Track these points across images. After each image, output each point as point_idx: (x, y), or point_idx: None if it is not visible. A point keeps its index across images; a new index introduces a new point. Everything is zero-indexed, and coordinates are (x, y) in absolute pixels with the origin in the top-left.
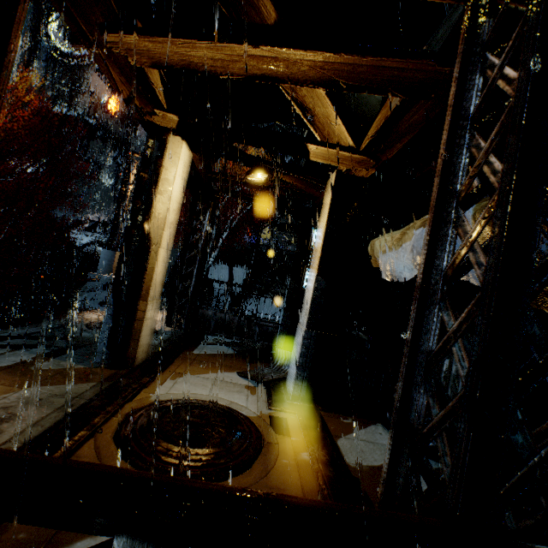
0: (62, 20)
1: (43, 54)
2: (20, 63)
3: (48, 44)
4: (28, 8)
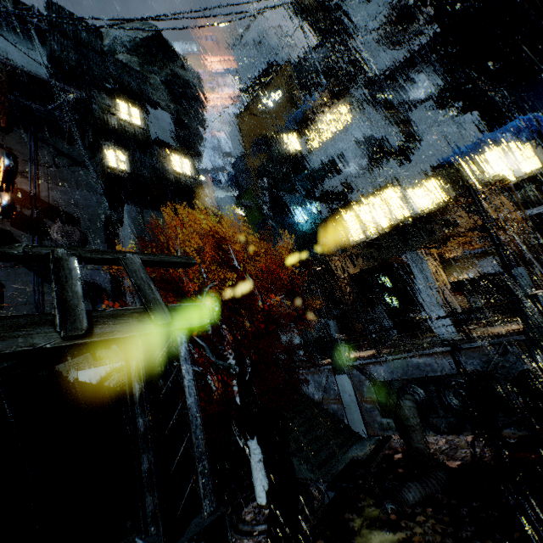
0: None
1: None
2: None
3: None
4: None
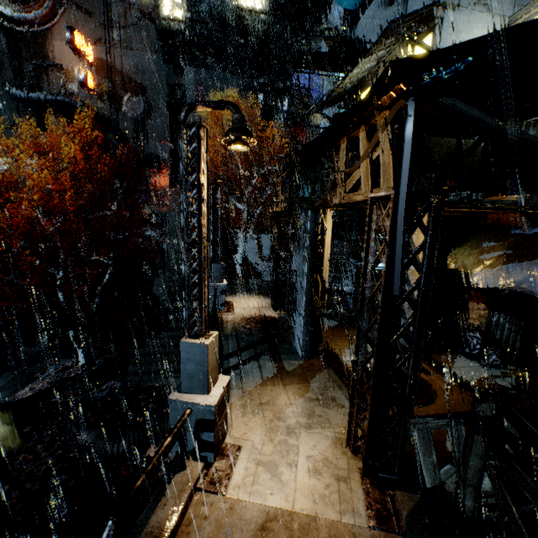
0: None
1: None
2: None
3: None
4: None
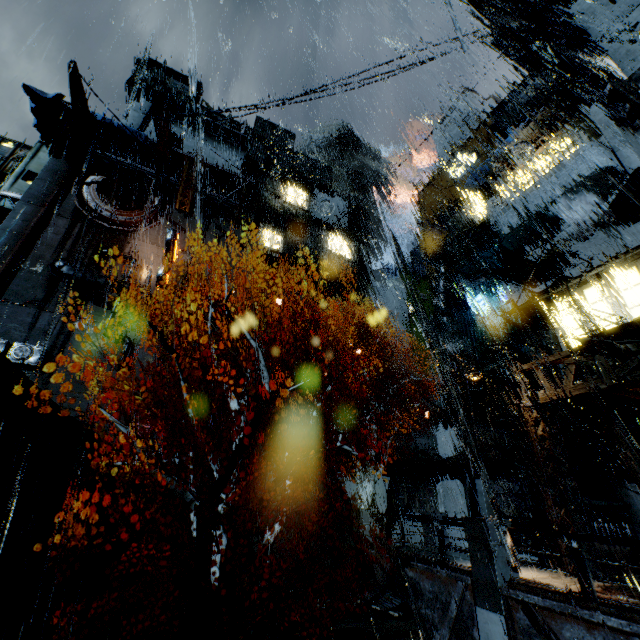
0: (103, 183)
1: (68, 211)
2: (33, 216)
3: (78, 203)
4: (59, 165)
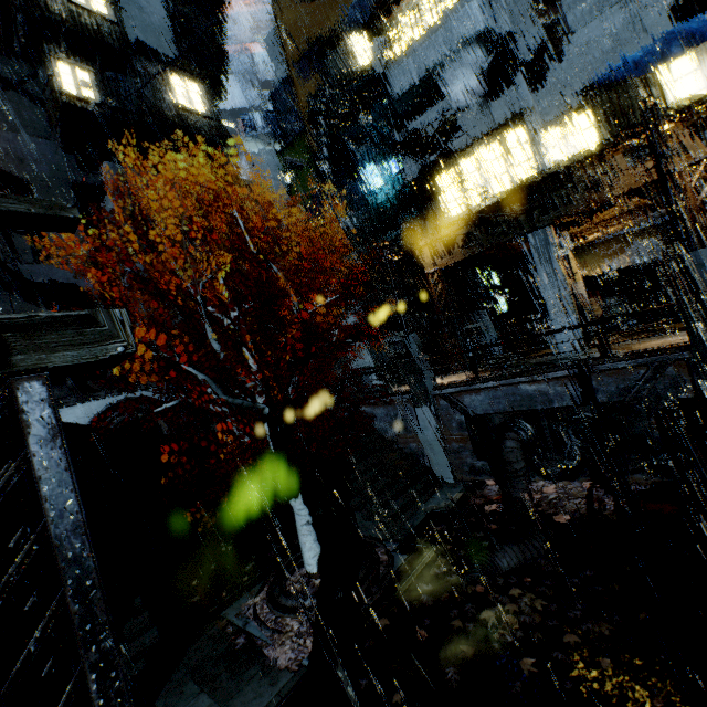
0: None
1: None
2: None
3: None
4: None
